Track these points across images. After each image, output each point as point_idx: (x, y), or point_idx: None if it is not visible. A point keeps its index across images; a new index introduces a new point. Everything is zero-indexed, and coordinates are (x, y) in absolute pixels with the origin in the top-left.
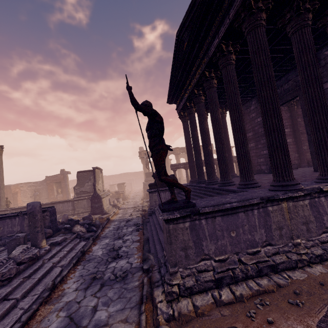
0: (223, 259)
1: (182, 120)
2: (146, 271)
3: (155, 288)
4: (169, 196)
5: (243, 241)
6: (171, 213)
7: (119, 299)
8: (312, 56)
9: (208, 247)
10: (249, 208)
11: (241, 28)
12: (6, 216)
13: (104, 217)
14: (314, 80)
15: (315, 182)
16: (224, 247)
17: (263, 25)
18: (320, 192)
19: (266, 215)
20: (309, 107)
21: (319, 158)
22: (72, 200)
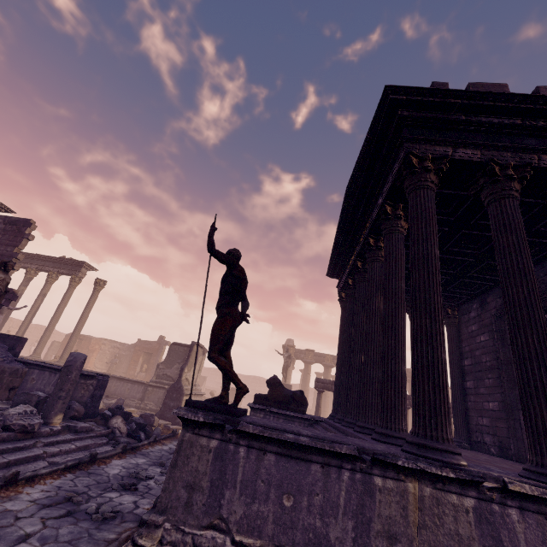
0: (250, 546)
1: (341, 305)
2: (143, 525)
3: None
4: None
5: (302, 526)
6: (194, 411)
7: (68, 543)
8: (516, 238)
9: (232, 505)
10: (334, 462)
11: (403, 188)
12: (49, 366)
13: (173, 427)
14: (517, 274)
15: (518, 475)
16: (260, 521)
17: (430, 187)
18: (504, 491)
19: (367, 492)
20: (509, 317)
21: (526, 420)
22: (147, 383)
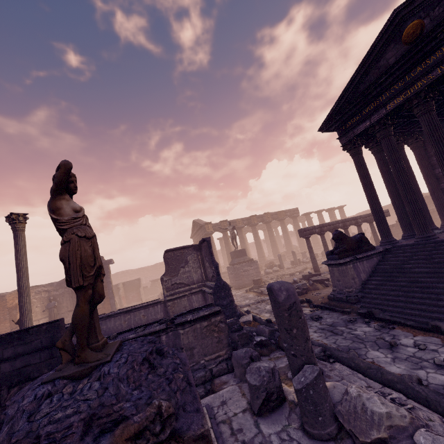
0: None
1: (354, 152)
2: None
3: None
4: (368, 267)
5: None
6: None
7: None
8: None
9: None
10: None
11: None
12: (144, 334)
13: (252, 319)
14: None
15: None
16: None
17: None
18: None
19: None
20: None
21: None
22: (162, 300)
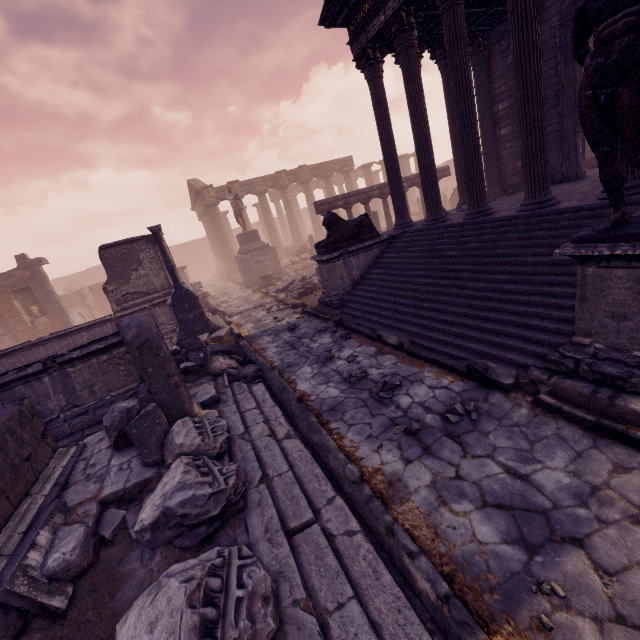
0: None
1: (369, 74)
2: (514, 387)
3: (619, 402)
4: (366, 261)
5: None
6: None
7: (535, 443)
8: None
9: None
10: None
11: None
12: (12, 379)
13: (223, 334)
14: None
15: None
16: None
17: None
18: None
19: None
20: None
21: None
22: (111, 318)
